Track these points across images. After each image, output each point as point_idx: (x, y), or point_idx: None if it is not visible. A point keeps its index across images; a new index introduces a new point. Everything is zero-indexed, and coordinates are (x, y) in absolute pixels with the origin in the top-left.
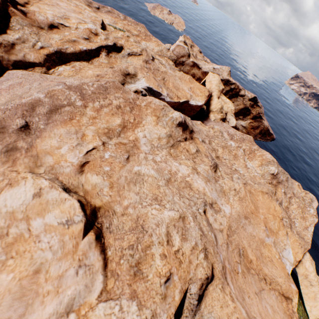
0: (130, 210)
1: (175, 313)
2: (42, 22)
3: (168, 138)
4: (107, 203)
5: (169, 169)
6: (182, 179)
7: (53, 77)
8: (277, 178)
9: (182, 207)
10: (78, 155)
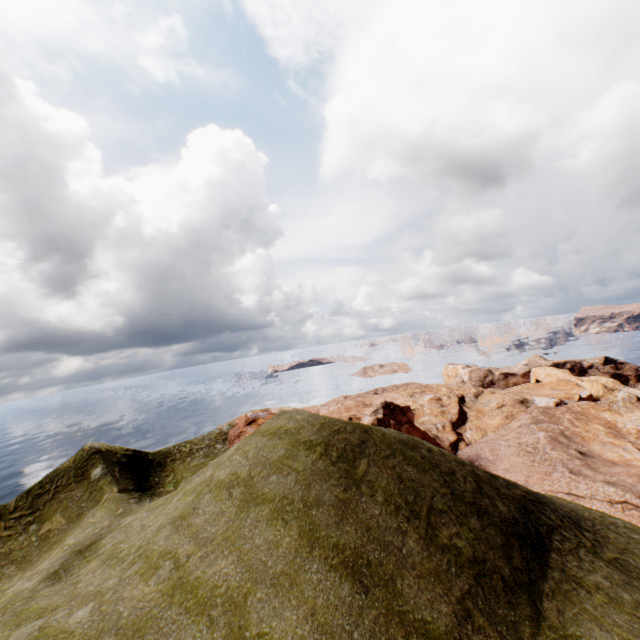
0: None
1: None
2: None
3: None
4: None
5: None
6: None
7: (487, 437)
8: None
9: None
10: None
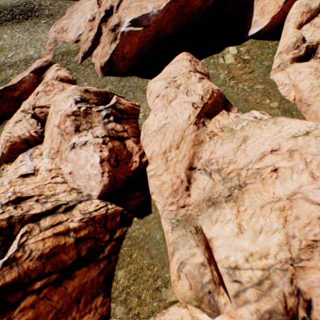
0: None
1: (107, 12)
2: None
3: None
4: None
5: None
6: None
7: None
8: None
9: None
10: None
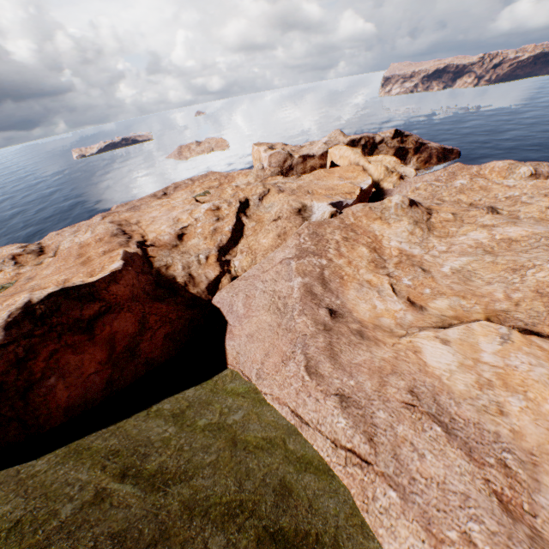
0: (516, 295)
1: None
2: (171, 240)
3: (417, 226)
4: (485, 310)
5: (467, 246)
6: (493, 241)
7: (251, 271)
8: (540, 174)
9: (547, 255)
10: (394, 300)
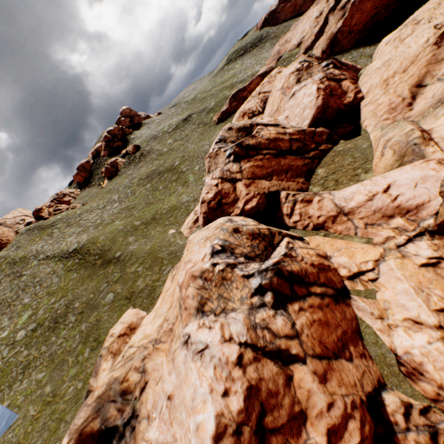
0: None
1: (337, 0)
2: None
3: None
4: None
5: None
6: None
7: None
8: None
9: None
10: None
